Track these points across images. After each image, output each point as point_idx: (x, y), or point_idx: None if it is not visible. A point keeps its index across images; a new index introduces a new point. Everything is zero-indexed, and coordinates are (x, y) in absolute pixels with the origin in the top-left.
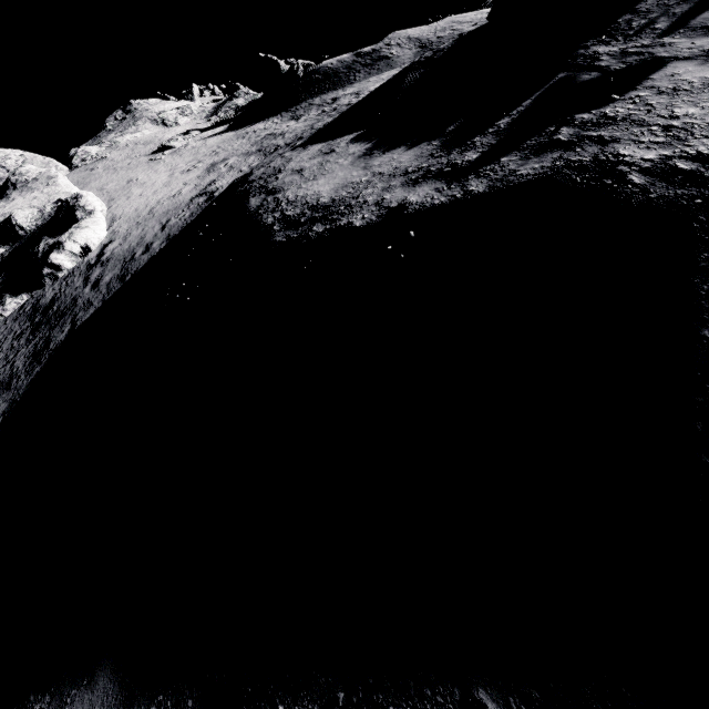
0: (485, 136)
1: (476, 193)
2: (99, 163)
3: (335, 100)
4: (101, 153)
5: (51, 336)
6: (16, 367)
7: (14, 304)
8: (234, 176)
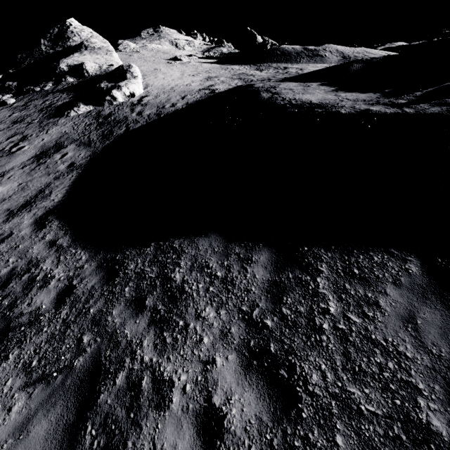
0: (408, 96)
1: (409, 112)
2: (135, 53)
3: (286, 68)
4: (136, 48)
5: (113, 130)
6: (91, 138)
7: (85, 109)
8: (227, 86)
